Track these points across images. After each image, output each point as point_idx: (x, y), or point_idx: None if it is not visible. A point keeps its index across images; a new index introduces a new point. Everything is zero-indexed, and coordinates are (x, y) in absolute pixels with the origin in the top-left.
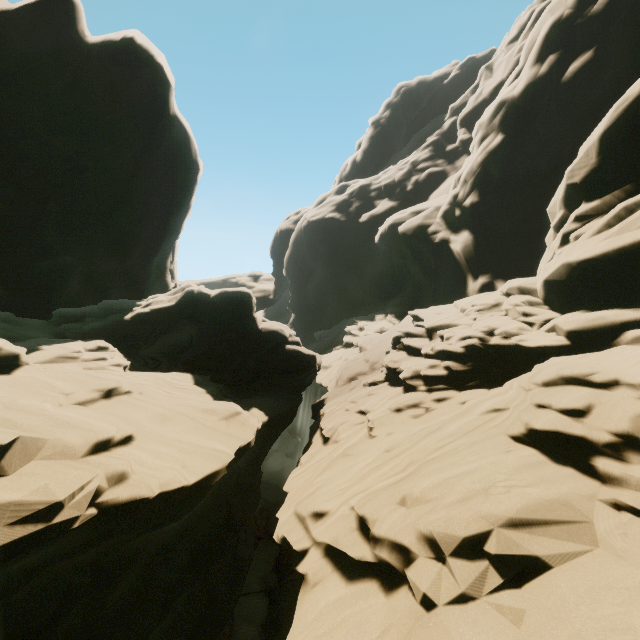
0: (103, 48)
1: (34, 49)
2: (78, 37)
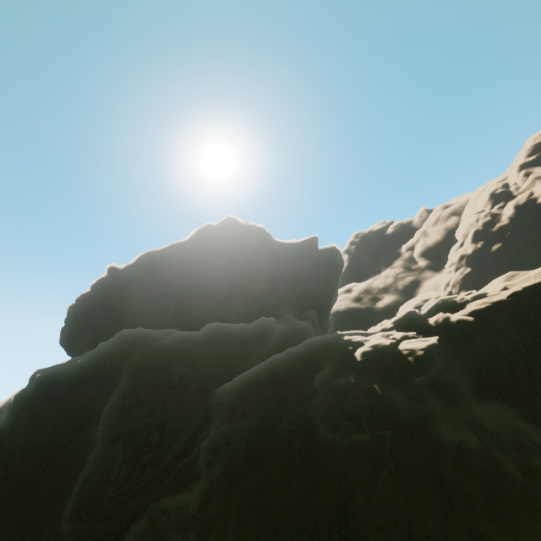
0: (325, 251)
1: (305, 254)
2: (317, 248)
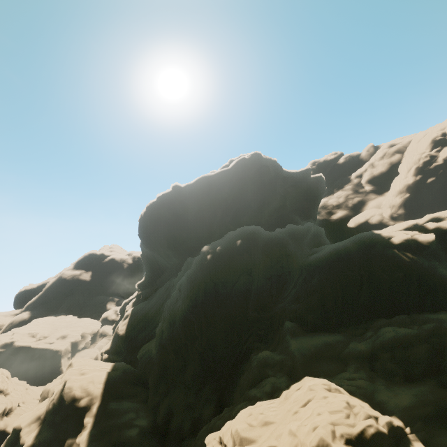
0: (315, 178)
1: (302, 180)
2: (310, 176)
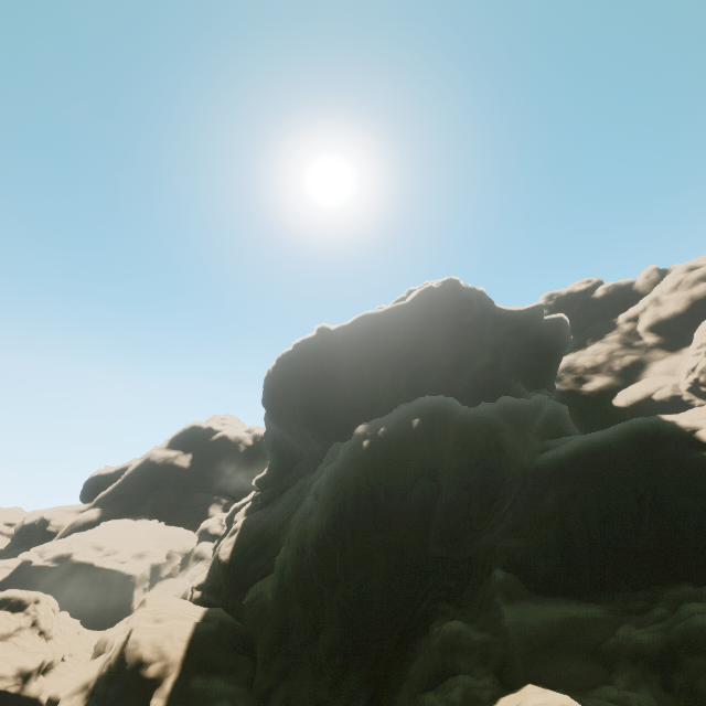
0: (552, 321)
1: (529, 324)
2: (542, 318)
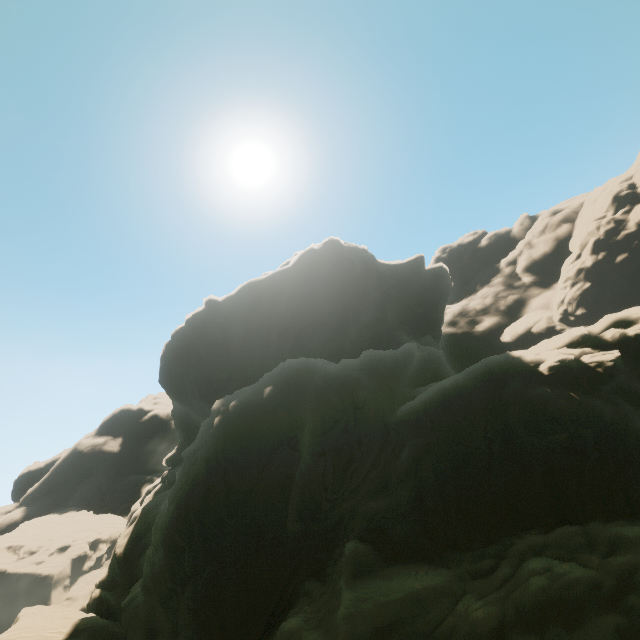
0: (433, 271)
1: (412, 276)
2: (423, 269)
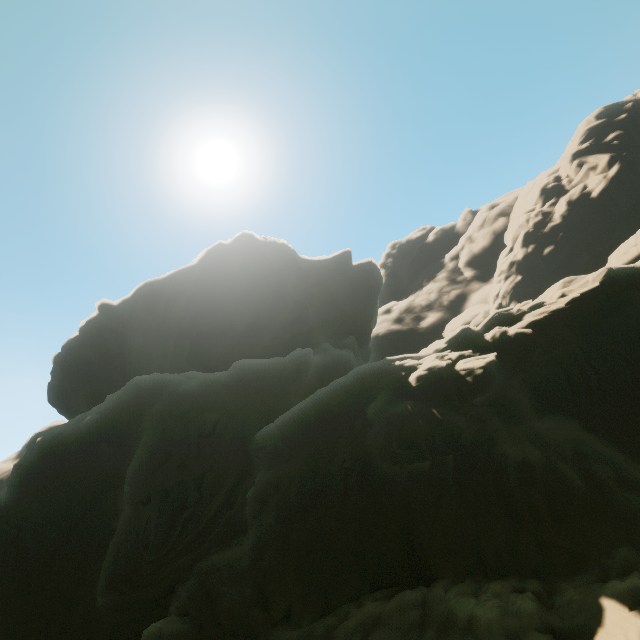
0: (361, 267)
1: (338, 272)
2: (351, 264)
